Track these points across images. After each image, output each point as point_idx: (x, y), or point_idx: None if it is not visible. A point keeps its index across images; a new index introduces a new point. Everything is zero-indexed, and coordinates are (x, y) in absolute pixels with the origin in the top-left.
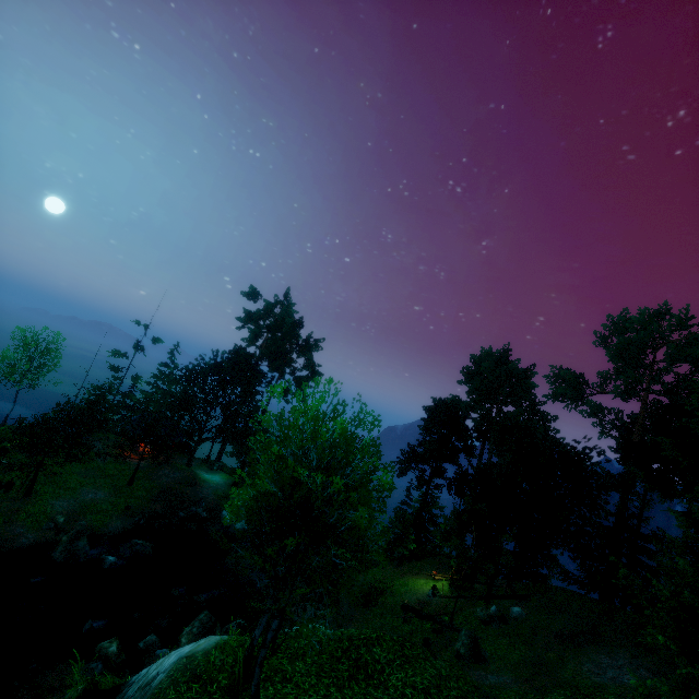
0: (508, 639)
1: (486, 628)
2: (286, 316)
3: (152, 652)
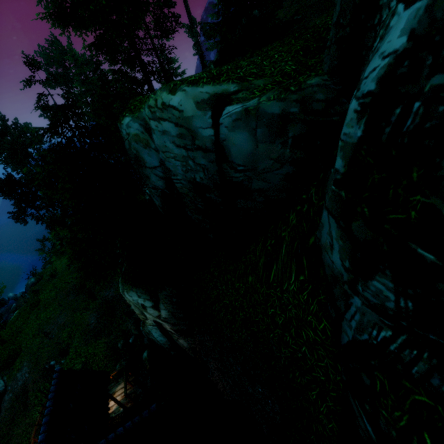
0: None
1: None
2: None
3: None
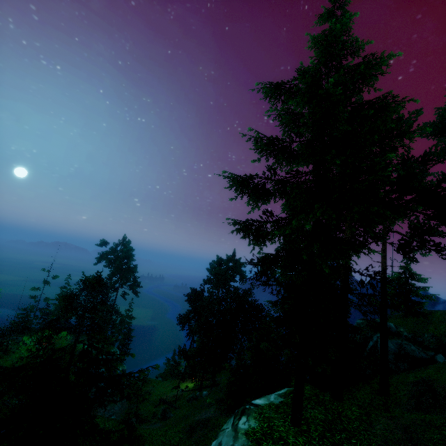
0: (190, 407)
1: (187, 404)
2: (123, 251)
3: None
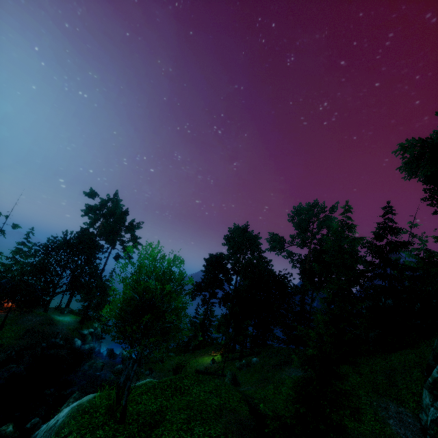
0: (250, 373)
1: (240, 371)
2: (116, 208)
3: (37, 428)
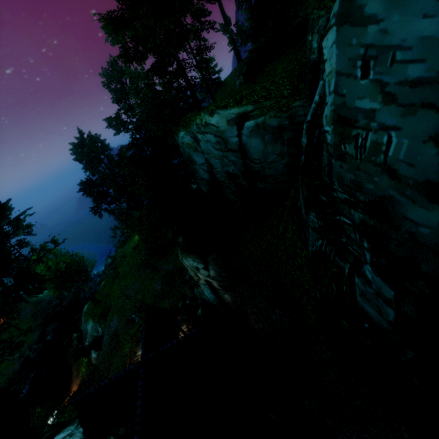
0: None
1: None
2: None
3: None
